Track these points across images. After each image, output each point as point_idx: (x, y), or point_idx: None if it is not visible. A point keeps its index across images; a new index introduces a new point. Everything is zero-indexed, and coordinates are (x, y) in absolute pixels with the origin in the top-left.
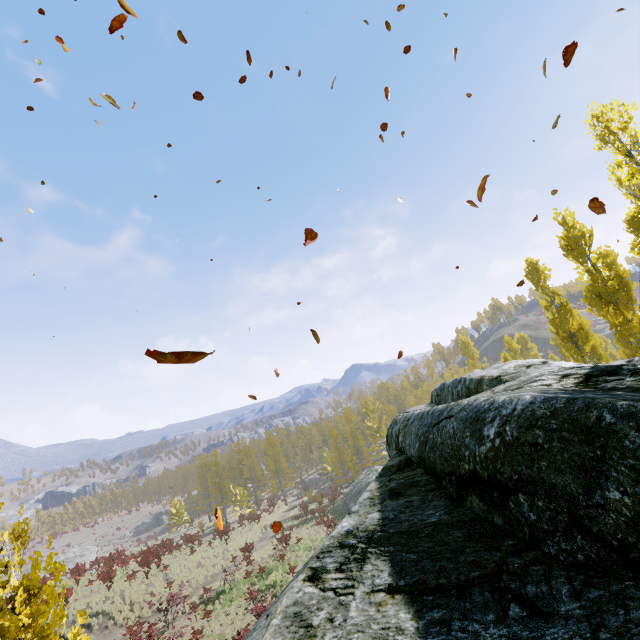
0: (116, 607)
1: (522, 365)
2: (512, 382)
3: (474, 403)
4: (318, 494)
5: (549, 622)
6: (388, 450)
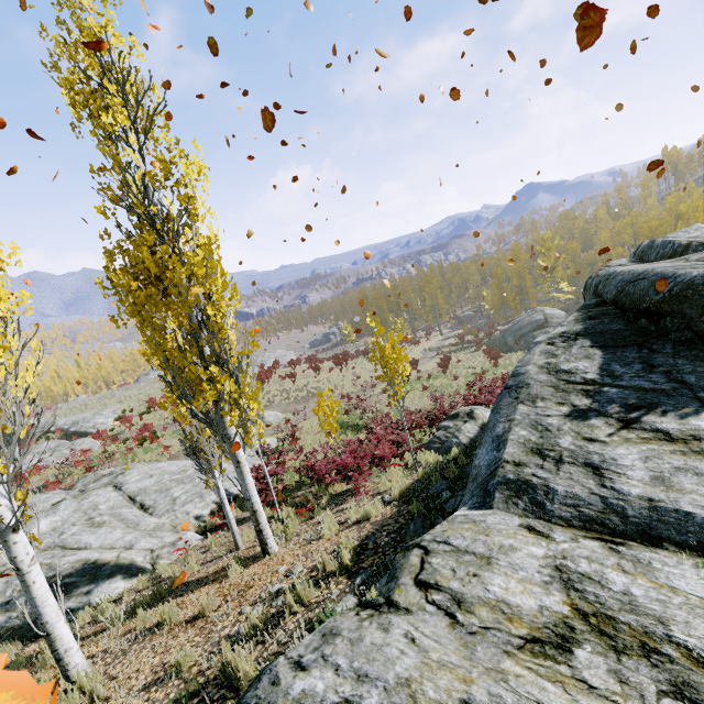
0: (326, 386)
1: None
2: None
3: (663, 272)
4: (474, 329)
5: (657, 354)
6: (584, 294)
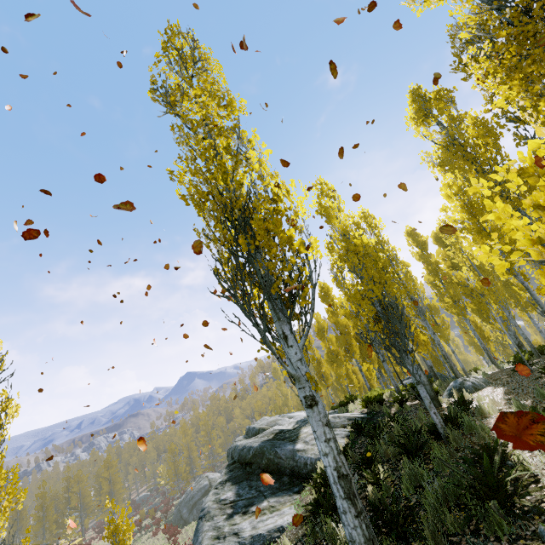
0: None
1: (273, 421)
2: (263, 434)
3: (250, 444)
4: (152, 509)
5: (252, 481)
6: (228, 458)
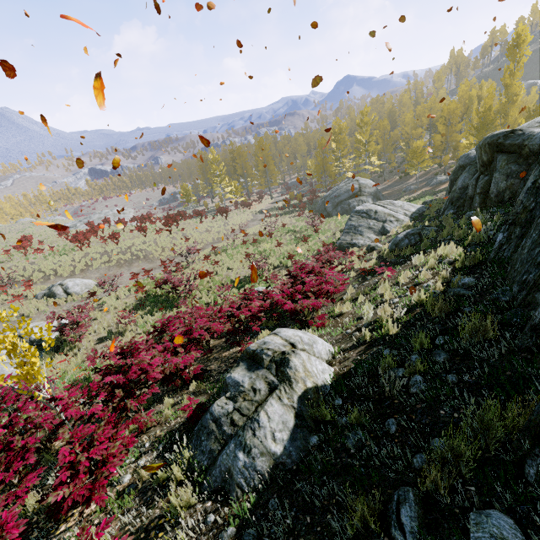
0: (152, 248)
1: None
2: None
3: None
4: (299, 194)
5: None
6: None
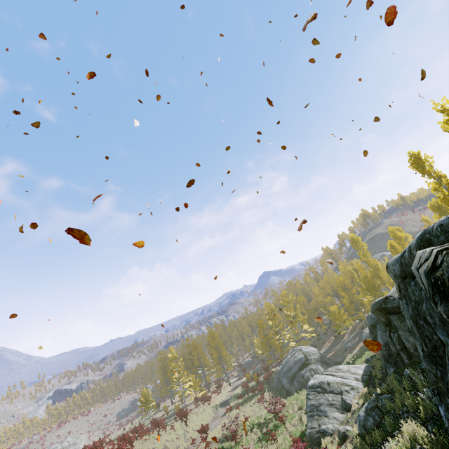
0: None
1: None
2: None
3: None
4: (254, 374)
5: None
6: None
